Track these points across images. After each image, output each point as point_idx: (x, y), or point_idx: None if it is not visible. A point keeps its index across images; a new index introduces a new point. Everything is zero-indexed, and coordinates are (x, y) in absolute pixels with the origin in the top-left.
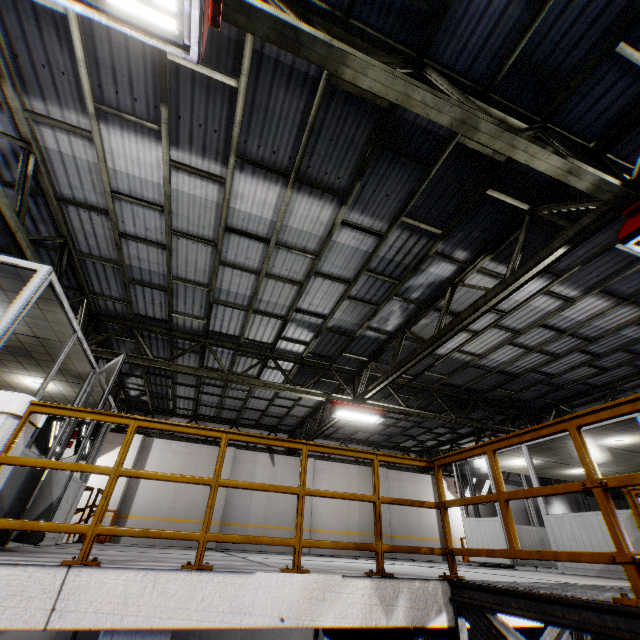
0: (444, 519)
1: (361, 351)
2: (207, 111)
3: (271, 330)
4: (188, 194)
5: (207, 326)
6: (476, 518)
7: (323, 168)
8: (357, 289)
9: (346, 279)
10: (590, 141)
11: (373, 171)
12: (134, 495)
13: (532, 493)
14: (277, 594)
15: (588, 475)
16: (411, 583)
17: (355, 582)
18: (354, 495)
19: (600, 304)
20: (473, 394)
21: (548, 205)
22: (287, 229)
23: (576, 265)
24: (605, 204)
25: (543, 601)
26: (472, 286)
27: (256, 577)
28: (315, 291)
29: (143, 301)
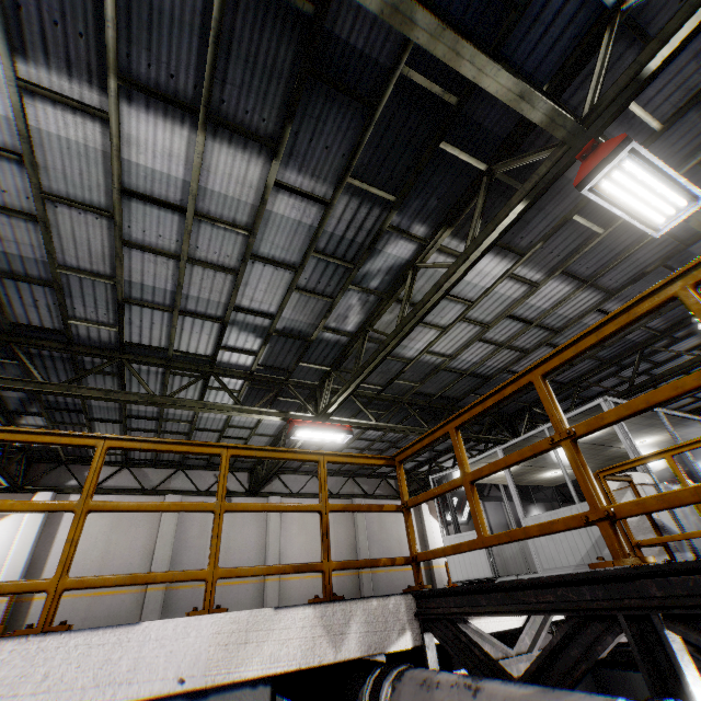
0: (407, 522)
1: (321, 359)
2: (62, 0)
3: (207, 338)
4: (58, 136)
5: (120, 336)
6: (456, 534)
7: (242, 104)
8: (306, 278)
9: (291, 264)
10: (543, 84)
11: (306, 112)
12: (42, 570)
13: (498, 465)
14: (175, 647)
15: (556, 428)
16: (367, 603)
17: (292, 613)
18: (293, 505)
19: (563, 289)
20: (447, 403)
21: (505, 161)
22: (207, 193)
23: (538, 242)
24: (561, 148)
25: (515, 590)
26: (433, 265)
27: (142, 629)
28: (255, 282)
29: (21, 303)
